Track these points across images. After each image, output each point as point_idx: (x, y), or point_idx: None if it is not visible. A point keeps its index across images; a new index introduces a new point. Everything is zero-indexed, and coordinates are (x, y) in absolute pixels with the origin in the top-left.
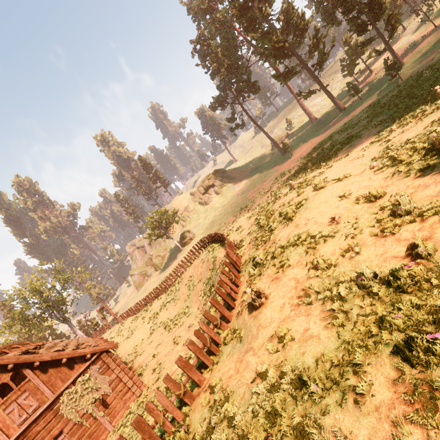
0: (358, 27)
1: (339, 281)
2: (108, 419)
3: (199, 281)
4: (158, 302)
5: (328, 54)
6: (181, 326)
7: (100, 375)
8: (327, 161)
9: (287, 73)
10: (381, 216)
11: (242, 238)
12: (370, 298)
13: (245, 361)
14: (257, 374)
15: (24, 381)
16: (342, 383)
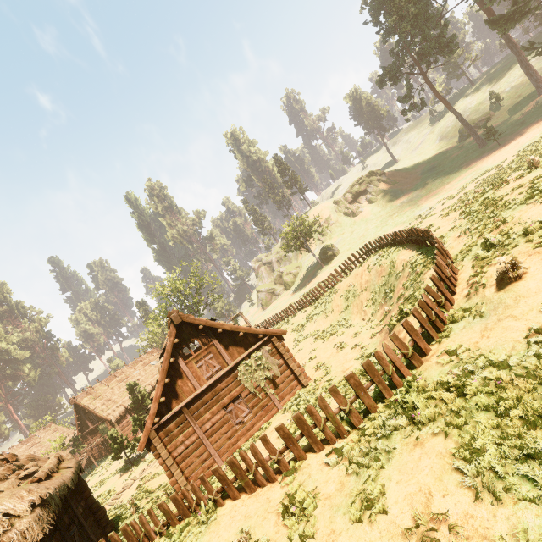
0: None
1: None
2: (277, 398)
3: (364, 290)
4: (302, 314)
5: None
6: (341, 335)
7: (270, 356)
8: None
9: (514, 13)
10: None
11: (441, 235)
12: None
13: (501, 327)
14: (533, 330)
15: (209, 344)
16: None
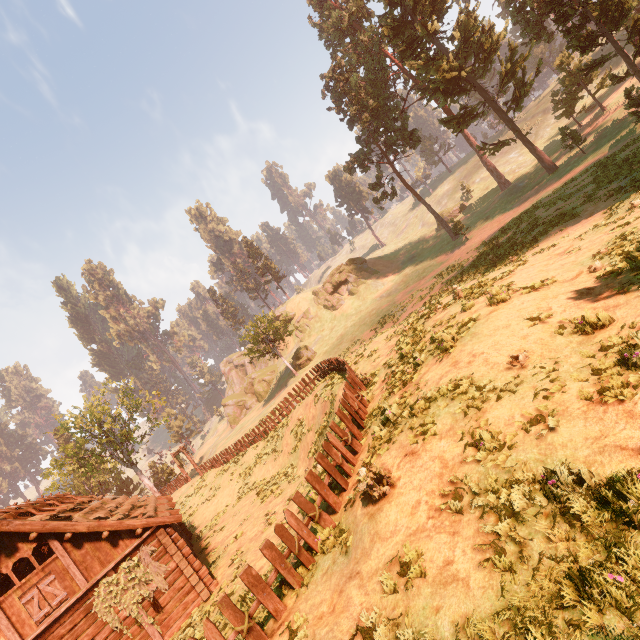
0: (581, 41)
1: (513, 479)
2: (159, 629)
3: (310, 429)
4: (253, 451)
5: (531, 85)
6: (279, 495)
7: (153, 560)
8: (520, 252)
9: (464, 116)
10: (601, 363)
11: (374, 371)
12: (568, 523)
13: (346, 596)
14: (358, 628)
15: (50, 559)
16: None
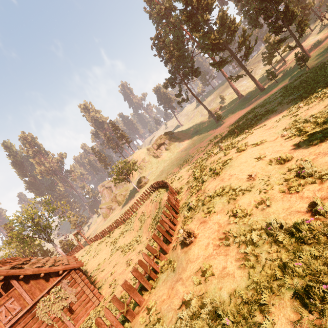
0: (275, 29)
1: (252, 228)
2: (72, 322)
3: (149, 217)
4: (118, 230)
5: (253, 49)
6: (133, 251)
7: (68, 287)
8: (249, 128)
9: (221, 62)
10: (288, 176)
11: (181, 186)
12: (277, 245)
13: (175, 289)
14: (183, 302)
15: (11, 290)
16: (250, 319)
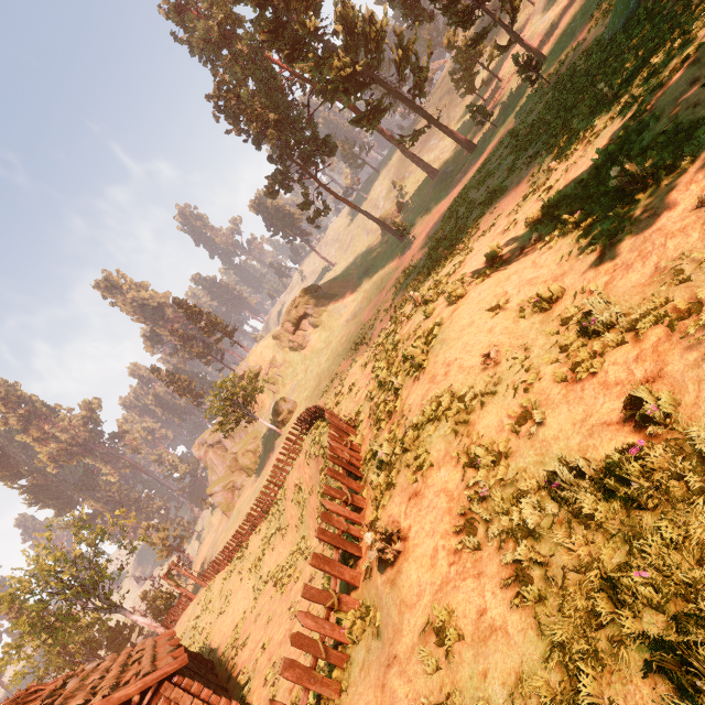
0: (460, 16)
1: (519, 492)
2: None
3: (311, 492)
4: (257, 538)
5: (428, 68)
6: (299, 578)
7: None
8: (466, 239)
9: (372, 112)
10: (565, 339)
11: (358, 408)
12: (582, 525)
13: (389, 690)
14: None
15: None
16: None
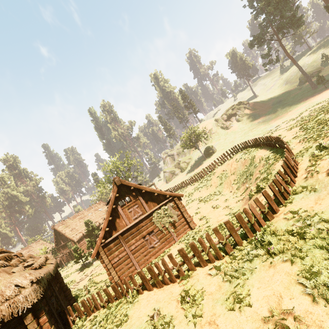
0: None
1: None
2: (175, 234)
3: (233, 173)
4: (191, 186)
5: None
6: (216, 200)
7: (172, 209)
8: None
9: None
10: None
11: (286, 141)
12: None
13: None
14: None
15: (136, 199)
16: None
